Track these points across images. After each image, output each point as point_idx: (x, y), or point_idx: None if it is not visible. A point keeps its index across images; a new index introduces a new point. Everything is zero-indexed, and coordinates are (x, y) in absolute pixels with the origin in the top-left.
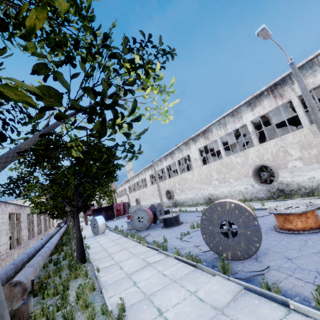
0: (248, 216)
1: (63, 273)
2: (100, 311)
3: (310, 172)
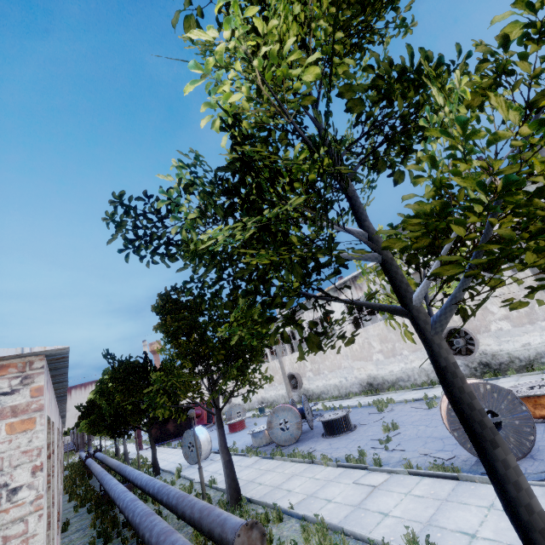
0: (511, 400)
1: None
2: None
3: (523, 337)
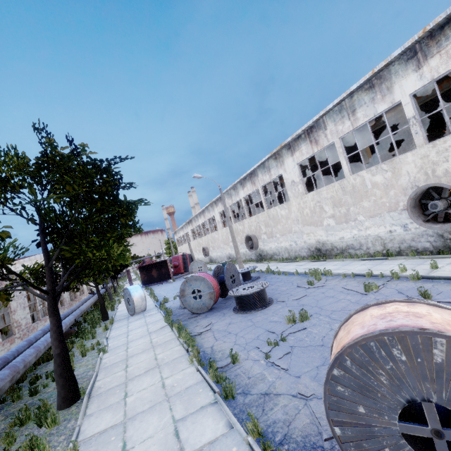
0: None
1: (25, 432)
2: None
3: None
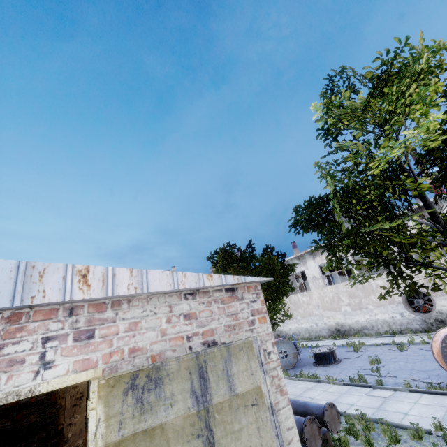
0: None
1: None
2: (410, 433)
3: None
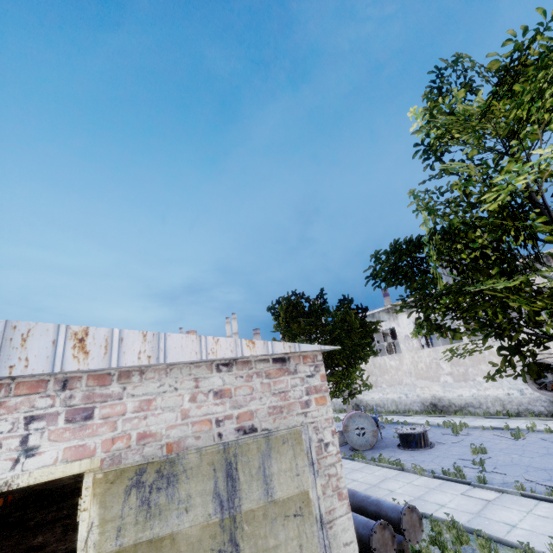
0: None
1: None
2: None
3: None
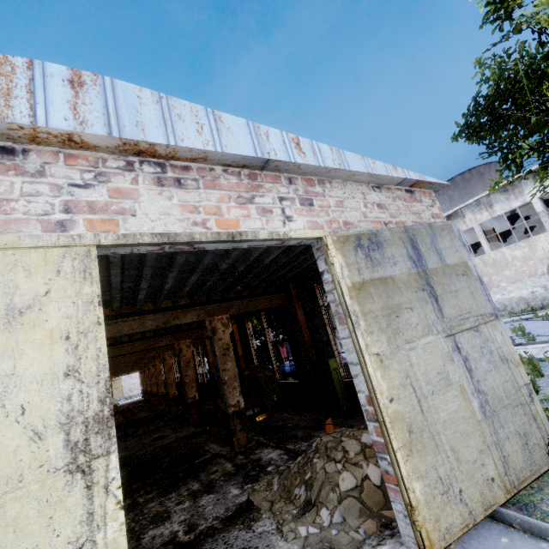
0: None
1: None
2: None
3: None
